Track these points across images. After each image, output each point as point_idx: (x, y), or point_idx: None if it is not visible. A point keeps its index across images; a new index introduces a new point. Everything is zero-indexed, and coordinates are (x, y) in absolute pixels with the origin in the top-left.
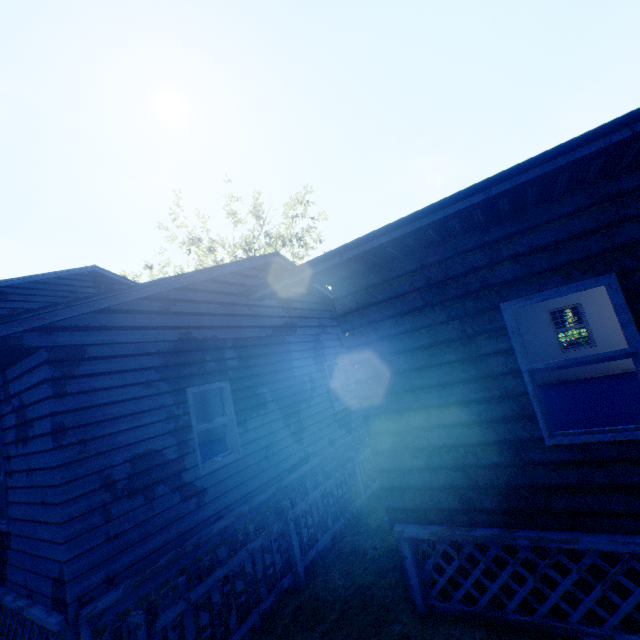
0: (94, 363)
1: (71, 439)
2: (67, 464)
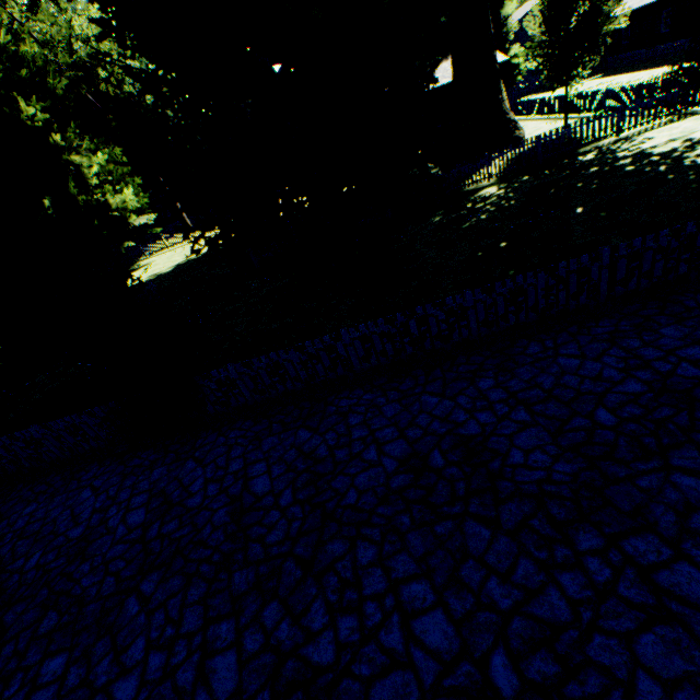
0: None
1: None
2: None
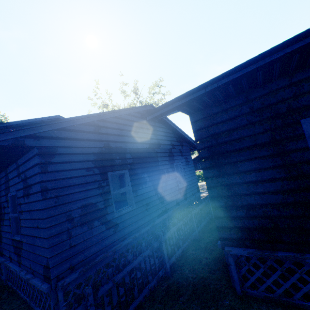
0: (61, 156)
1: (51, 195)
2: (49, 208)
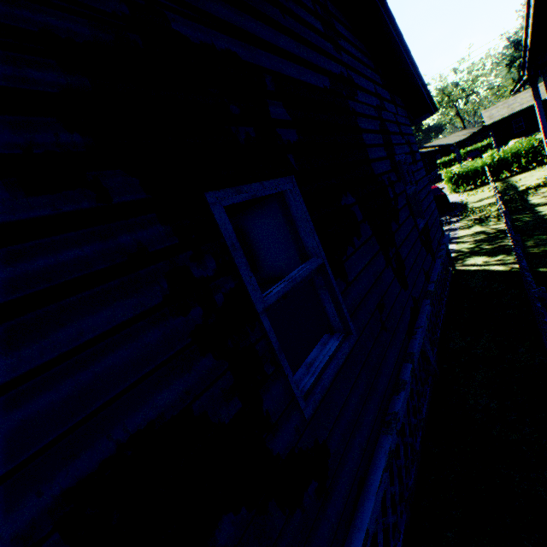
0: None
1: None
2: None
